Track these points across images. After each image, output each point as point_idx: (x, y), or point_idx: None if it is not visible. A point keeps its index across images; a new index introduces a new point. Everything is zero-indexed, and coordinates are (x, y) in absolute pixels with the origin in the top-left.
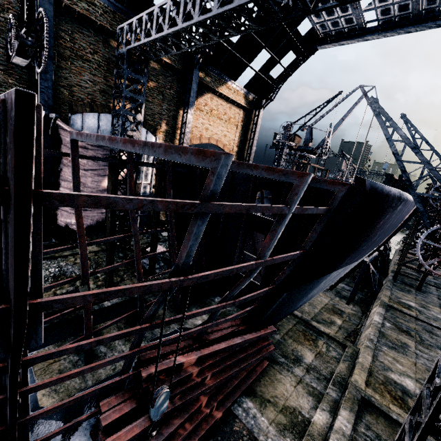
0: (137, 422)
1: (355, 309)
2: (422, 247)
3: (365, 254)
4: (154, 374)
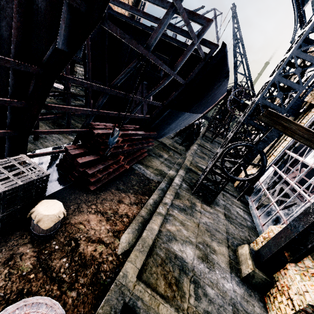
0: (92, 155)
1: (183, 148)
2: (219, 121)
3: (199, 112)
4: (100, 134)
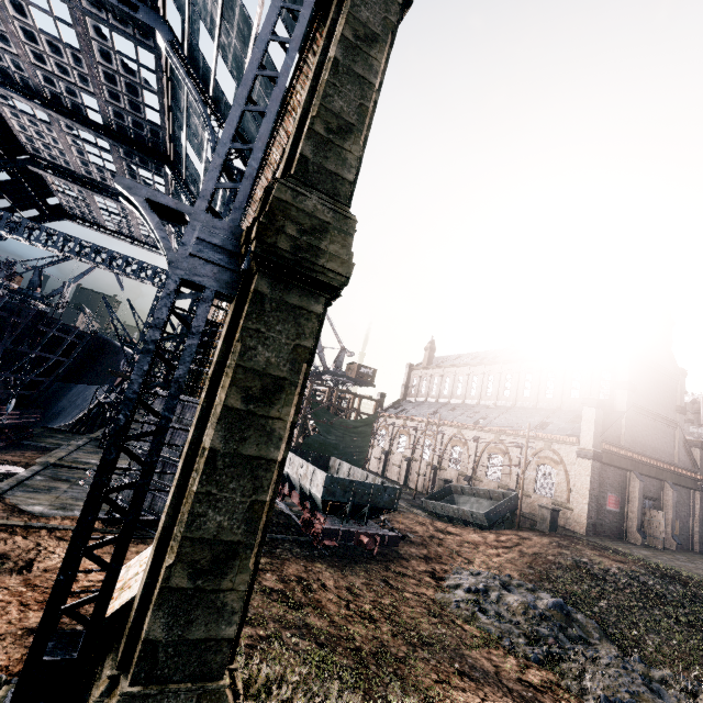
0: None
1: None
2: None
3: (100, 383)
4: None
